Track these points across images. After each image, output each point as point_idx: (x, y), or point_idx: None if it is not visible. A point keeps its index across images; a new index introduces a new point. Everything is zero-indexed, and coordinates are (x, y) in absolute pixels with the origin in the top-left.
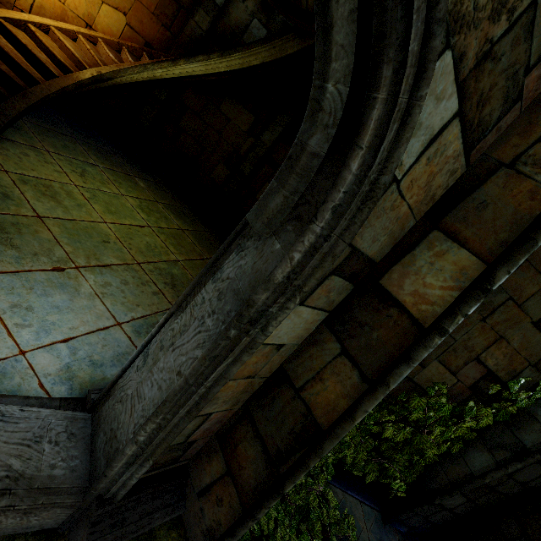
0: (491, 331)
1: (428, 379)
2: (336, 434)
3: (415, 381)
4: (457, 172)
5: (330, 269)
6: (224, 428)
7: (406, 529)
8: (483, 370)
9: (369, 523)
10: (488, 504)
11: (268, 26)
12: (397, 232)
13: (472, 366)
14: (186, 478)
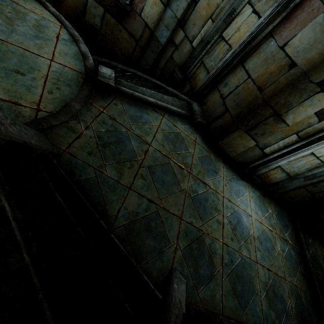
0: None
1: None
2: None
3: None
4: None
5: None
6: None
7: None
8: None
9: None
10: None
11: (103, 3)
12: None
13: None
14: None
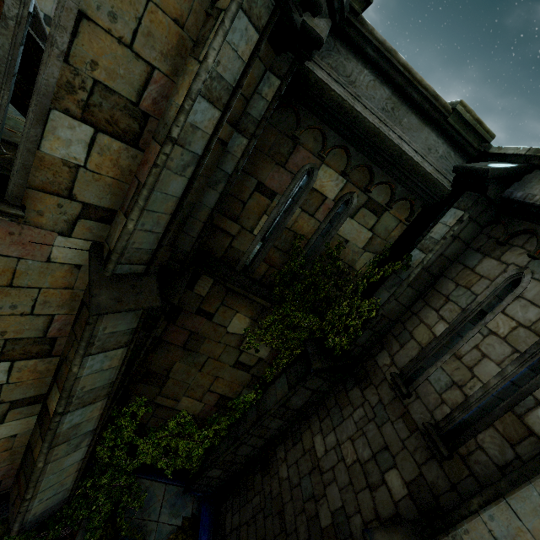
0: (209, 375)
1: (185, 407)
2: (33, 472)
3: (178, 409)
4: (54, 360)
5: (5, 410)
6: (18, 471)
7: (202, 494)
8: (217, 395)
9: (168, 496)
10: (237, 470)
11: None
12: (42, 384)
13: (209, 394)
14: (7, 499)
